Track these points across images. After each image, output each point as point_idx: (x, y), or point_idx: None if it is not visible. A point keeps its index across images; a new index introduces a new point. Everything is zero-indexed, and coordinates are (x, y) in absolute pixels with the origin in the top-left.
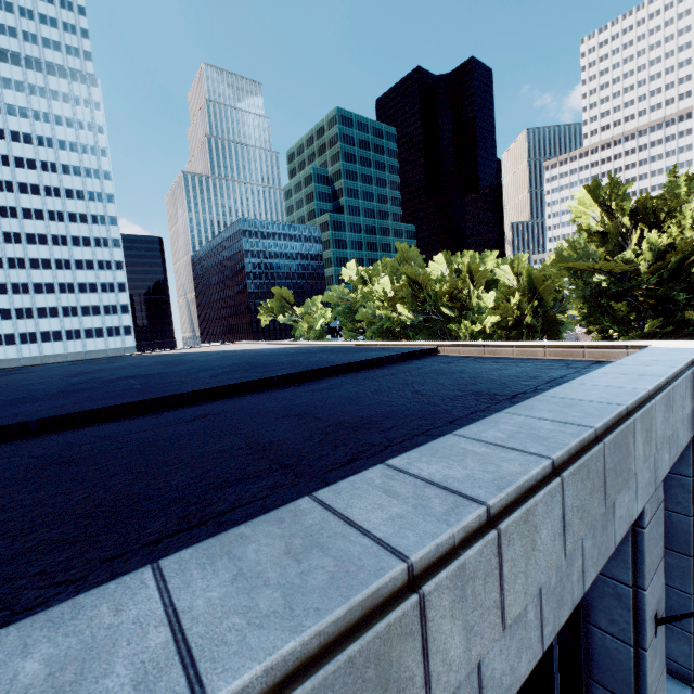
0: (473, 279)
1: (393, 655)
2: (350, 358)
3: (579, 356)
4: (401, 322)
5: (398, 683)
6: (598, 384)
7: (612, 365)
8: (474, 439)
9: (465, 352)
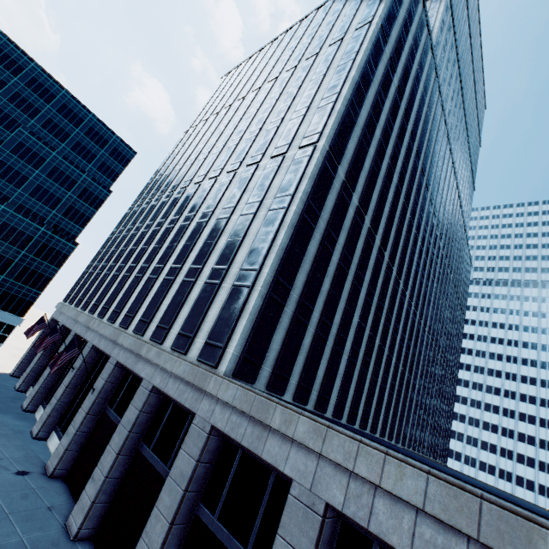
0: None
1: (534, 536)
2: None
3: None
4: None
5: (535, 547)
6: None
7: None
8: None
9: None
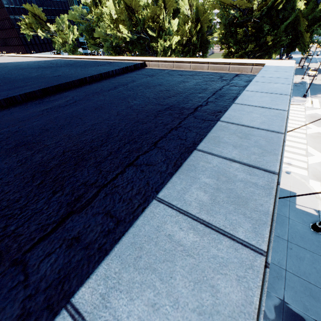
0: (166, 7)
1: None
2: (85, 73)
3: (226, 70)
4: (124, 39)
5: None
6: (254, 105)
7: (254, 83)
8: (179, 211)
9: (162, 66)
